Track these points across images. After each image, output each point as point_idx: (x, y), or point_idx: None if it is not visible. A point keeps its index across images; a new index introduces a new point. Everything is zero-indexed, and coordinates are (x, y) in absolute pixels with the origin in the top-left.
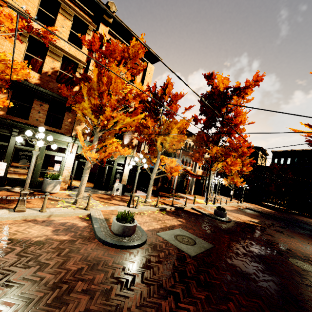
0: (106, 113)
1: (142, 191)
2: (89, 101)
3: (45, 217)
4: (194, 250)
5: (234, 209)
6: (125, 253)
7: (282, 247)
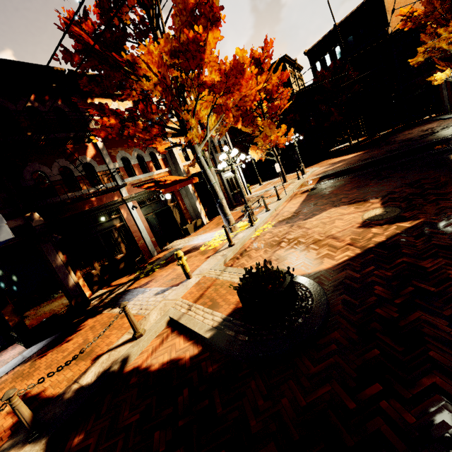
0: None
1: (19, 344)
2: None
3: None
4: None
5: (302, 203)
6: None
7: None
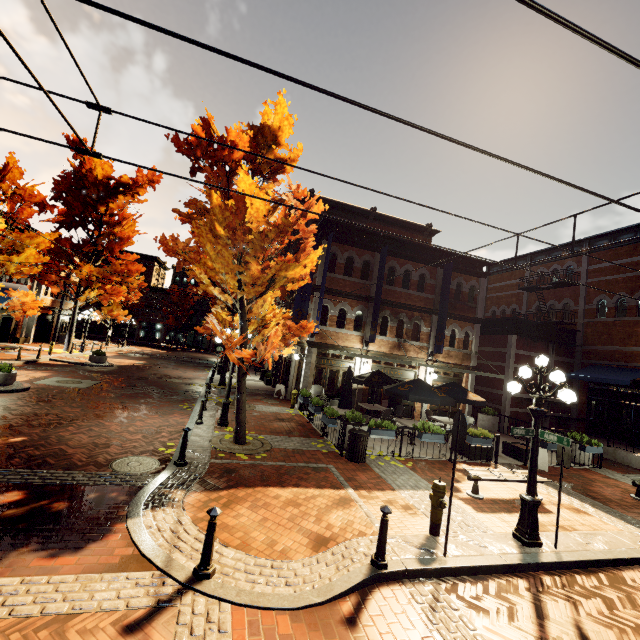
0: None
1: None
2: None
3: None
4: (84, 385)
5: (115, 355)
6: (20, 394)
7: (163, 375)
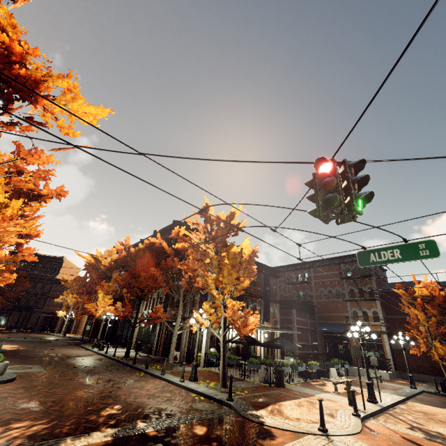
0: None
1: None
2: None
3: None
4: (39, 369)
5: None
6: (19, 382)
7: (65, 355)
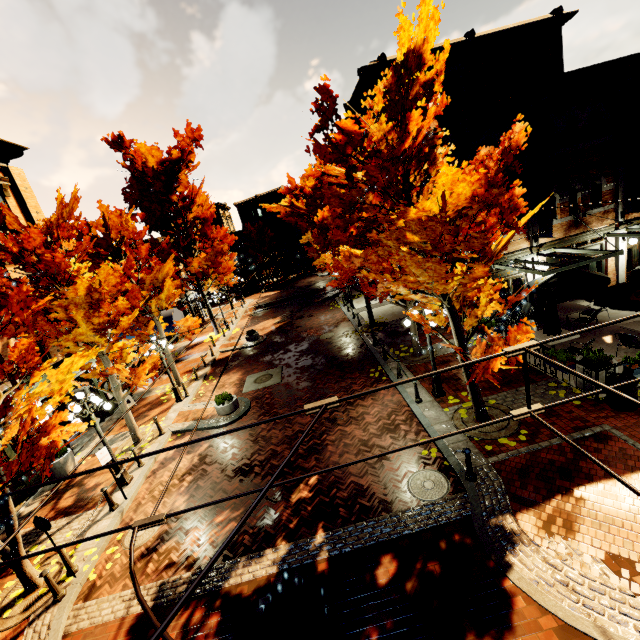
0: (121, 325)
1: None
2: (89, 324)
3: (154, 464)
4: (277, 379)
5: (251, 320)
6: (252, 414)
7: (312, 332)
